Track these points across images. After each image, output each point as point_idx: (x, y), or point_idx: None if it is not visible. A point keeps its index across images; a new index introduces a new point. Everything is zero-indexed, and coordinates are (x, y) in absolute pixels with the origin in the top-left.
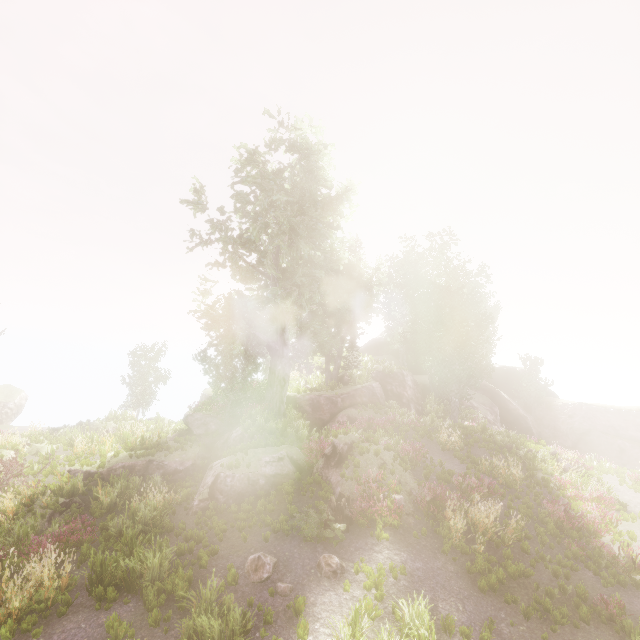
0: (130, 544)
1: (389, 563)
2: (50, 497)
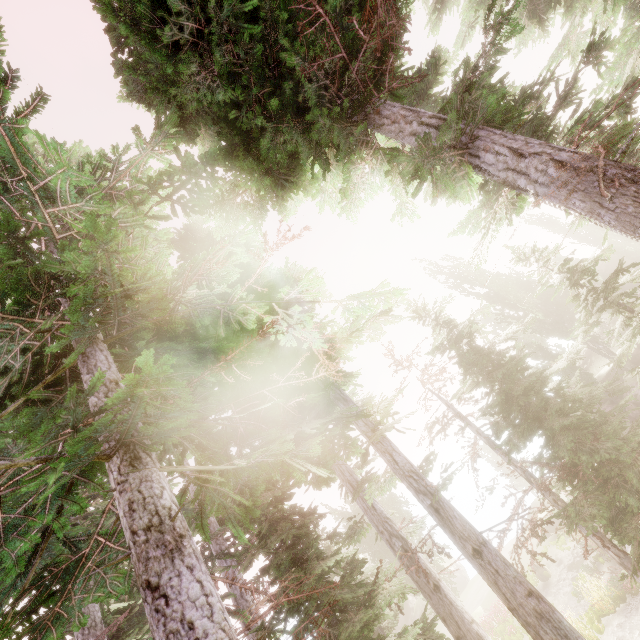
0: None
1: None
2: None
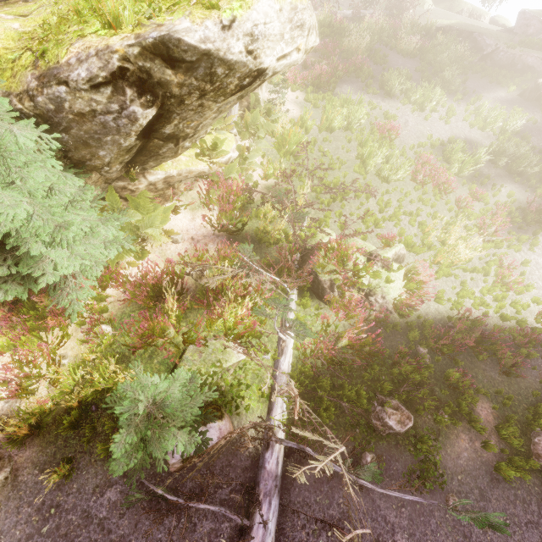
0: (439, 53)
1: (532, 116)
2: (420, 27)
